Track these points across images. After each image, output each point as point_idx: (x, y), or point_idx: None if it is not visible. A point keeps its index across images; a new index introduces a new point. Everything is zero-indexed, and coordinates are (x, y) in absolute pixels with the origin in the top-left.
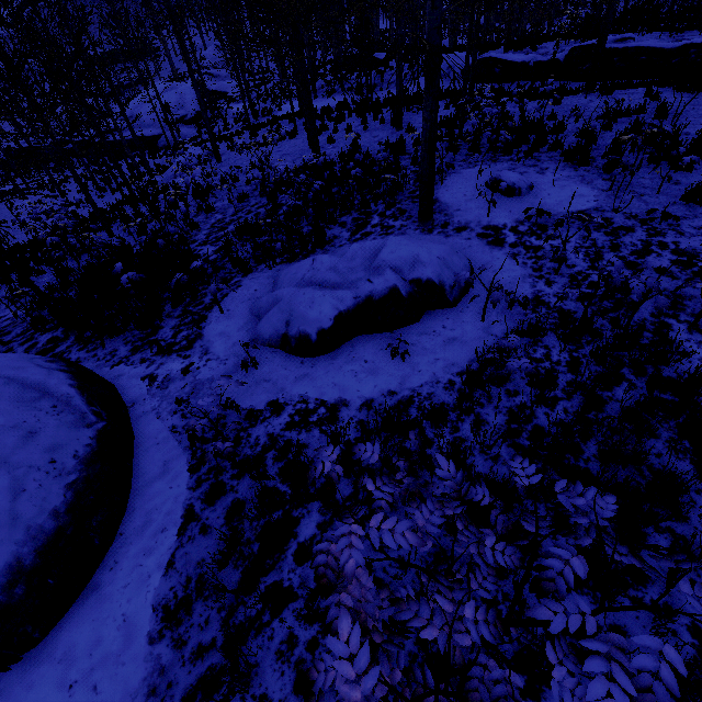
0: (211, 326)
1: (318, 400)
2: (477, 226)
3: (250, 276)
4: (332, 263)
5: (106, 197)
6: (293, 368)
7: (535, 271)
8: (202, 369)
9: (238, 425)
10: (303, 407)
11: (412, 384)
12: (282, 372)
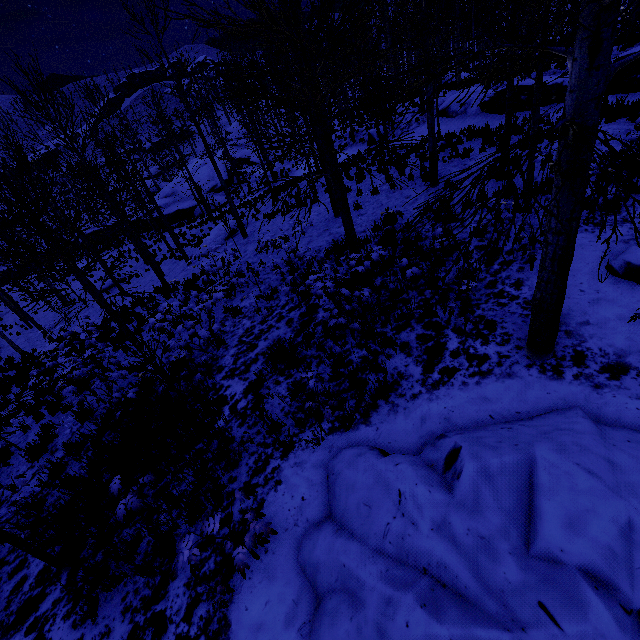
0: (241, 596)
1: None
2: None
3: (292, 459)
4: (438, 512)
5: (152, 271)
6: None
7: None
8: None
9: None
10: None
11: None
12: None
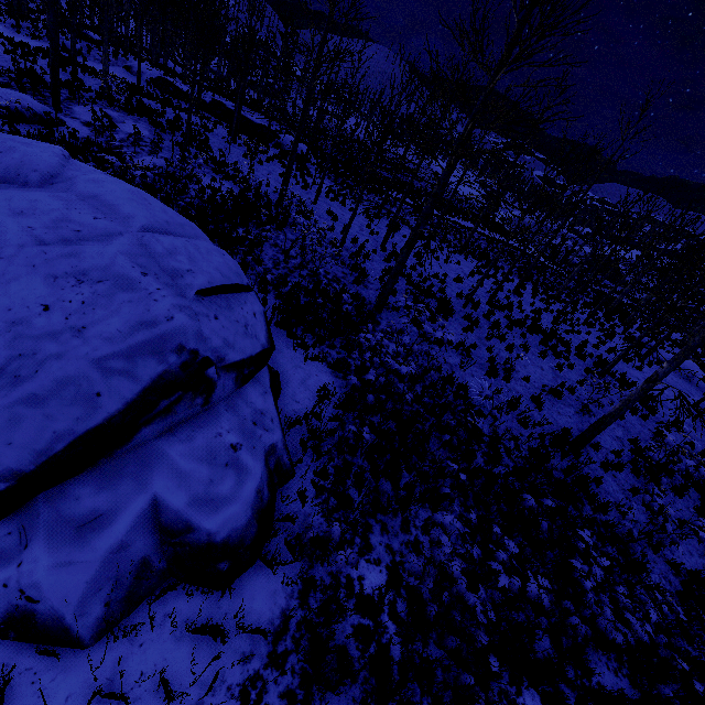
0: None
1: None
2: (84, 121)
3: None
4: None
5: None
6: None
7: (96, 135)
8: None
9: None
10: None
11: None
12: None
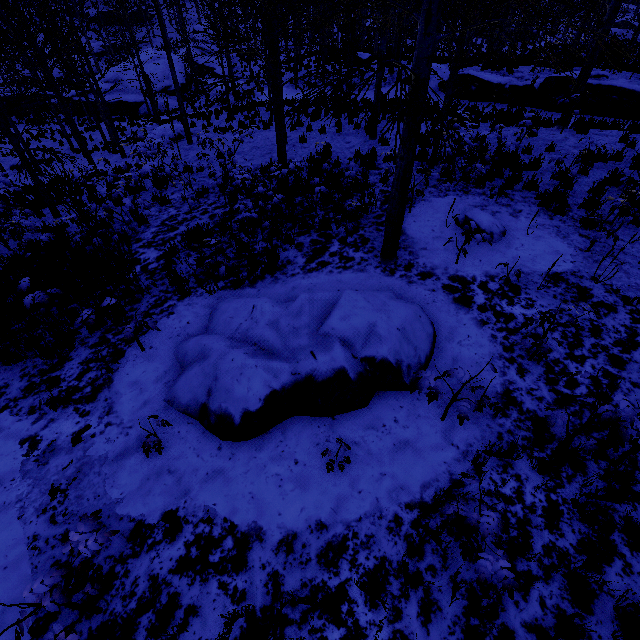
0: (125, 368)
1: (227, 523)
2: (444, 274)
3: (186, 301)
4: (274, 316)
5: (78, 160)
6: (207, 455)
7: (506, 350)
8: (97, 438)
9: (101, 585)
10: (205, 531)
11: (349, 514)
12: (192, 460)
